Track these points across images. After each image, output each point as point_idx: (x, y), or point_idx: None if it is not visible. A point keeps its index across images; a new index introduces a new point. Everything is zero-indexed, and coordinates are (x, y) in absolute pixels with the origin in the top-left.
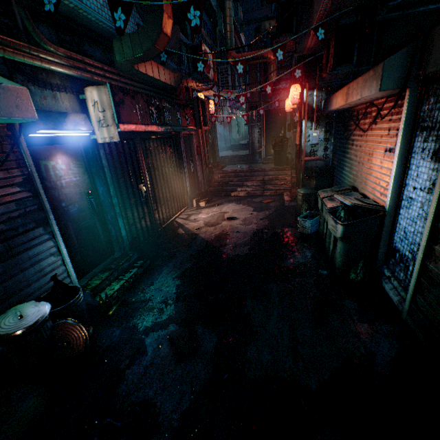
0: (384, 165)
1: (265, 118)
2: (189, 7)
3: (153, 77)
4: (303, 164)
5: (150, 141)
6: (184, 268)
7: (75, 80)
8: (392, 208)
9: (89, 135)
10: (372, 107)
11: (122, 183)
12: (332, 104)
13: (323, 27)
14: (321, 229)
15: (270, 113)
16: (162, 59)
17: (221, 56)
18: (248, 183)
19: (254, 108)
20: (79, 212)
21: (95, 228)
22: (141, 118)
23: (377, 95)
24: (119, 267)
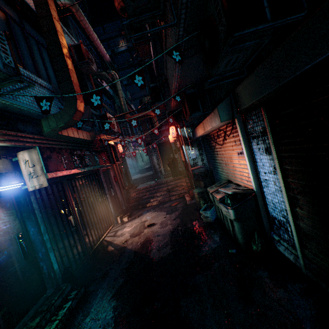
0: (241, 162)
1: (158, 148)
2: (93, 95)
3: (74, 137)
4: (191, 172)
5: (76, 180)
6: (118, 285)
7: (9, 148)
8: (258, 189)
9: (21, 187)
10: (220, 131)
11: (52, 219)
12: (197, 133)
13: (178, 96)
14: (219, 215)
15: (161, 145)
16: (79, 125)
17: (121, 118)
18: (157, 194)
19: (149, 144)
20: (8, 259)
21: (25, 270)
22: (66, 165)
23: (220, 124)
24: (52, 305)
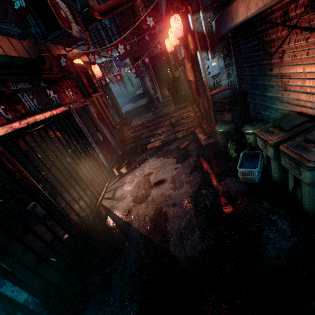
0: None
1: (151, 65)
2: None
3: None
4: (210, 99)
5: (28, 137)
6: None
7: None
8: None
9: None
10: None
11: None
12: (237, 15)
13: None
14: (276, 177)
15: (154, 59)
16: None
17: (92, 23)
18: (158, 131)
19: (138, 59)
20: None
21: None
22: None
23: None
24: None
